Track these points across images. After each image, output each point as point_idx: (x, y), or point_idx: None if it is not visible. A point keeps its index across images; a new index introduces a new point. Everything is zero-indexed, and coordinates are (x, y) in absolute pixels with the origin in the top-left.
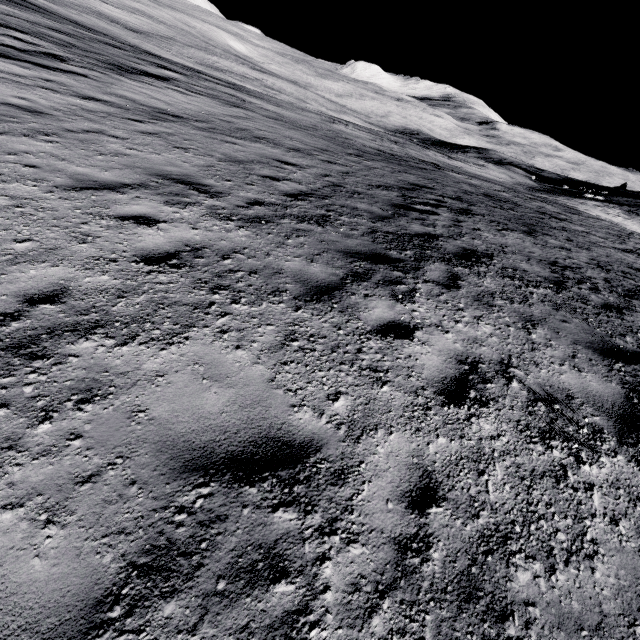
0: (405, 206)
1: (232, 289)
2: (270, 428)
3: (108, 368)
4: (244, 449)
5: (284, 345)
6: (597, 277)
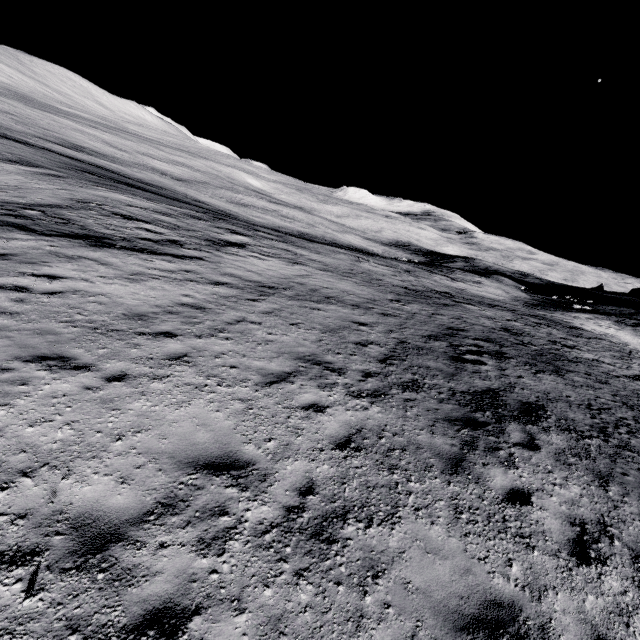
0: (459, 358)
1: (400, 468)
2: (485, 592)
3: (372, 548)
4: (479, 611)
5: (457, 518)
6: (627, 417)
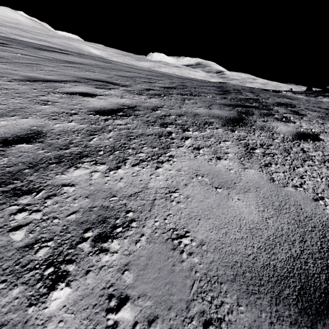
0: (225, 91)
1: (176, 124)
2: (325, 227)
3: (113, 192)
4: None
5: (250, 153)
6: None
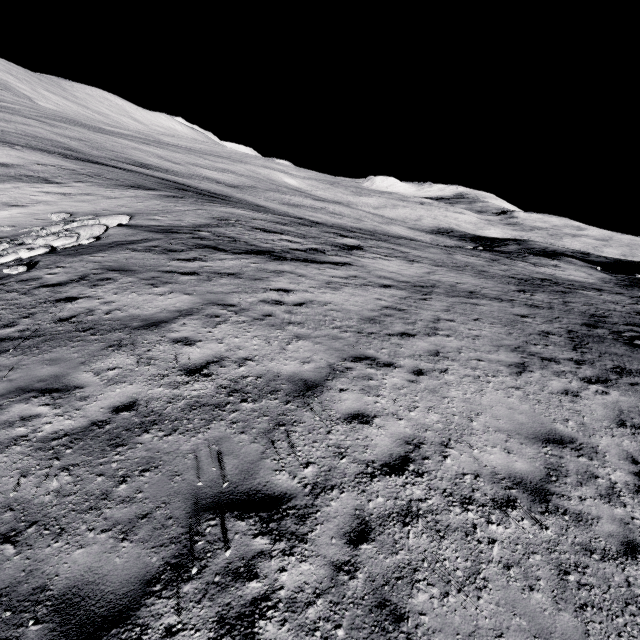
0: (632, 344)
1: None
2: None
3: None
4: None
5: None
6: None
